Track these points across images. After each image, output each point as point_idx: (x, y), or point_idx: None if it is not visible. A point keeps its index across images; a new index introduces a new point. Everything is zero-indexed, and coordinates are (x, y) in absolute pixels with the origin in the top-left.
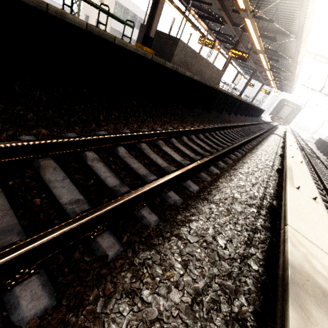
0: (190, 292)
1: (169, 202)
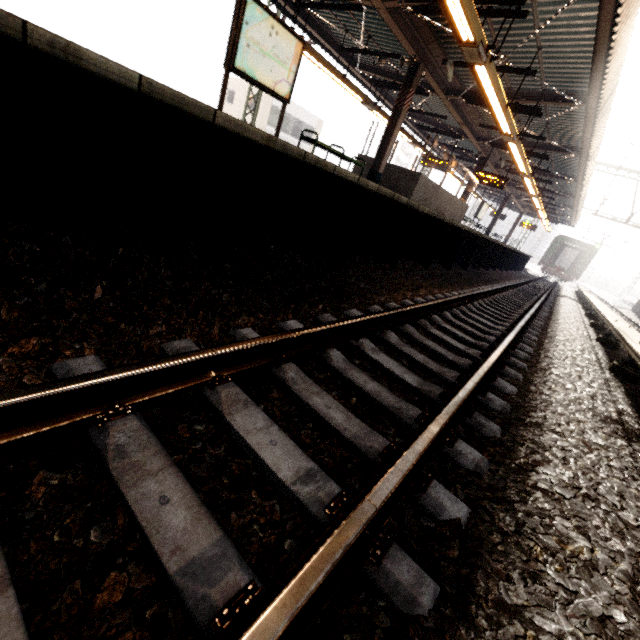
0: (587, 394)
1: (520, 358)
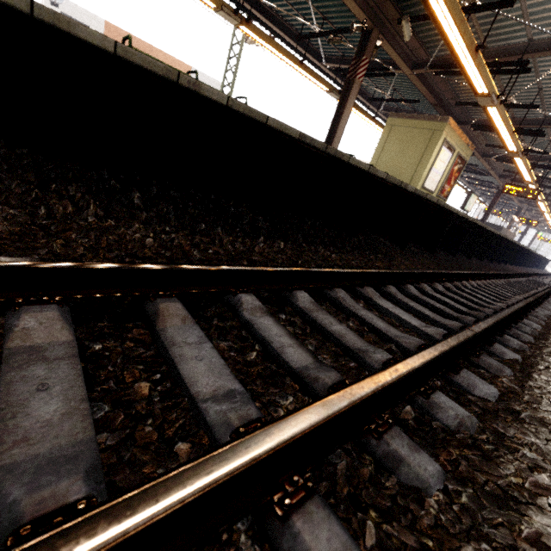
0: None
1: None
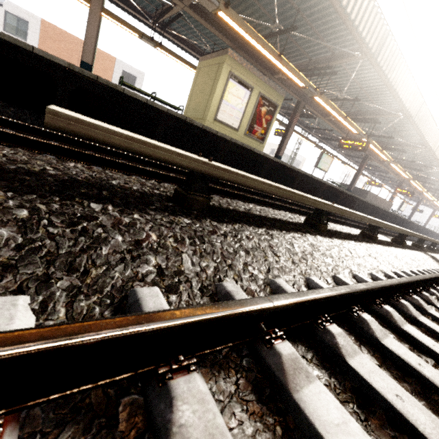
0: None
1: None
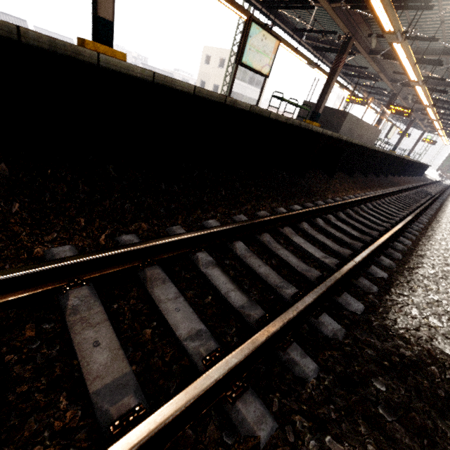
0: None
1: (414, 230)
